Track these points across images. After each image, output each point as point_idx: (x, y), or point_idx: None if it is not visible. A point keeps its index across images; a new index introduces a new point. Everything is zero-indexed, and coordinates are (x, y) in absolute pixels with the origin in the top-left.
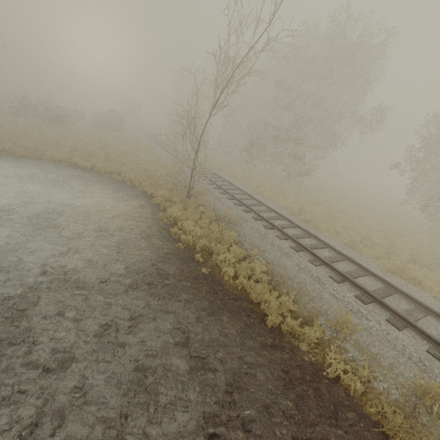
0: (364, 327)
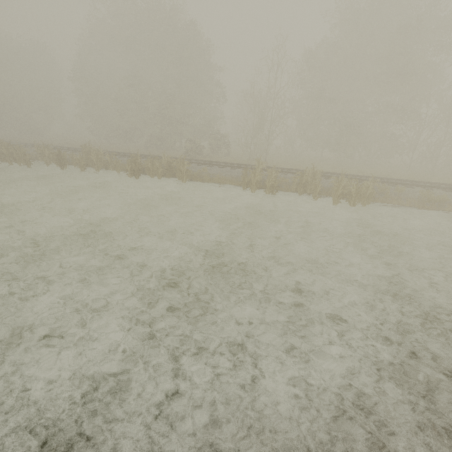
0: None
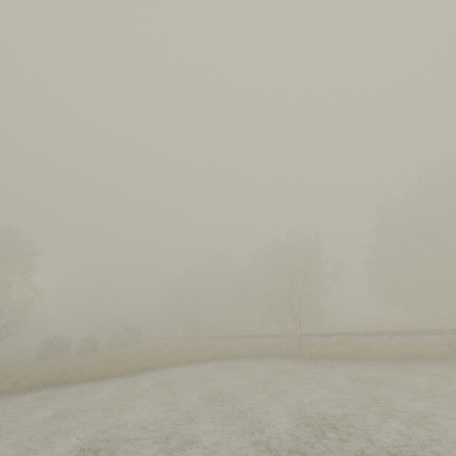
0: (455, 340)
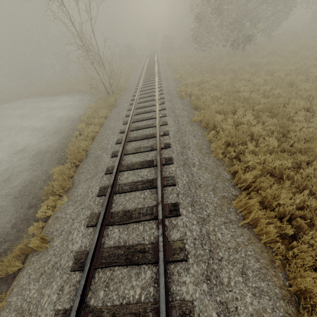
0: (98, 156)
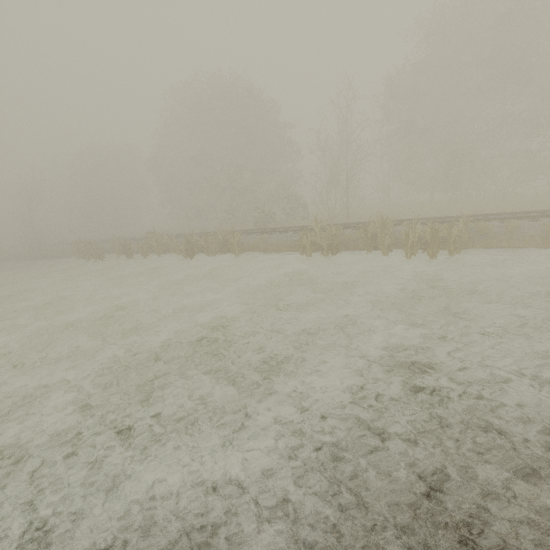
0: None
